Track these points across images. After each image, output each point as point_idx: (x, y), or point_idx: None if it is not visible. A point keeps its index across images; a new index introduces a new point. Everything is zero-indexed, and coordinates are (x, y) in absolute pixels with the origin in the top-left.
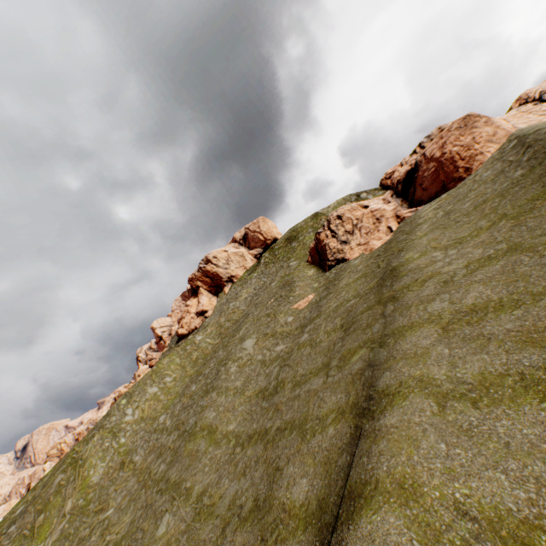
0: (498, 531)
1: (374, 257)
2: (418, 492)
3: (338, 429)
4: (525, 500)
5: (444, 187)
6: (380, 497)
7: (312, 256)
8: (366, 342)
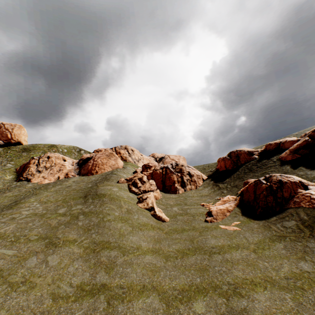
0: None
1: (34, 188)
2: None
3: None
4: None
5: (88, 173)
6: None
7: (21, 168)
8: None
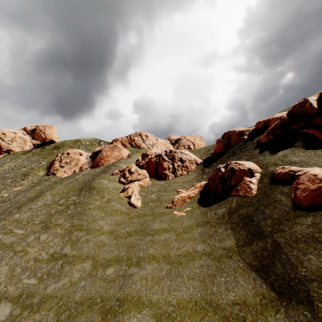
0: None
1: (55, 182)
2: None
3: None
4: None
5: (96, 166)
6: None
7: (50, 164)
8: None
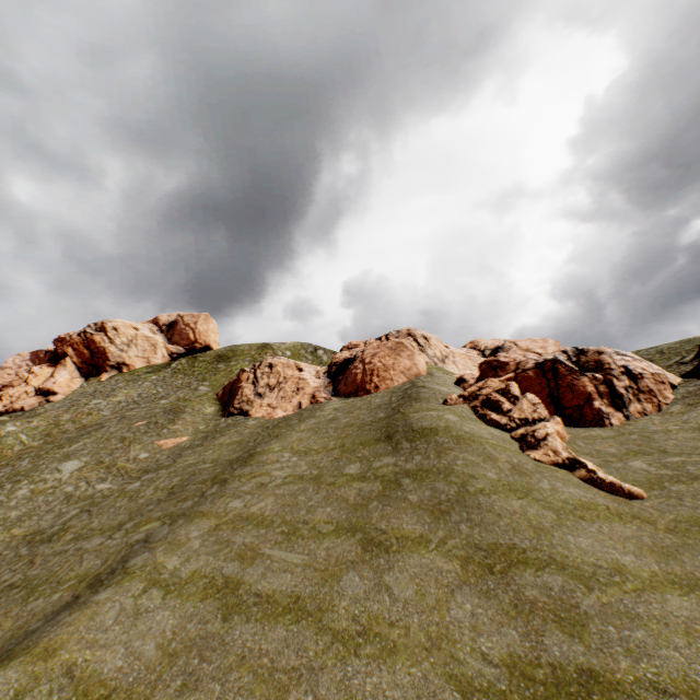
0: (79, 686)
1: (264, 427)
2: (55, 654)
3: (63, 596)
4: (118, 667)
5: (357, 391)
6: (23, 656)
7: (225, 391)
8: (167, 515)
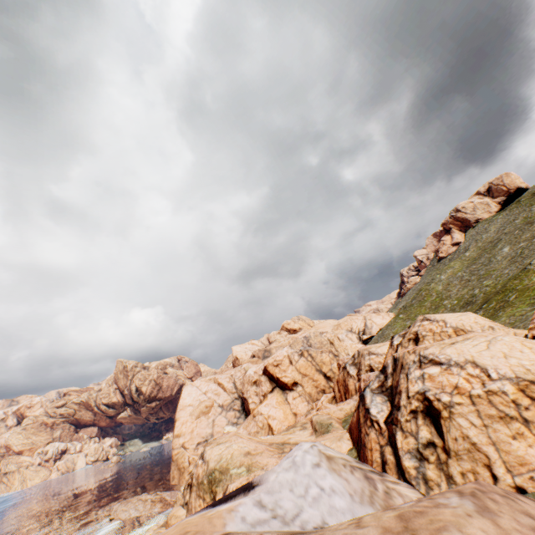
0: None
1: None
2: None
3: None
4: None
5: None
6: None
7: None
8: None
